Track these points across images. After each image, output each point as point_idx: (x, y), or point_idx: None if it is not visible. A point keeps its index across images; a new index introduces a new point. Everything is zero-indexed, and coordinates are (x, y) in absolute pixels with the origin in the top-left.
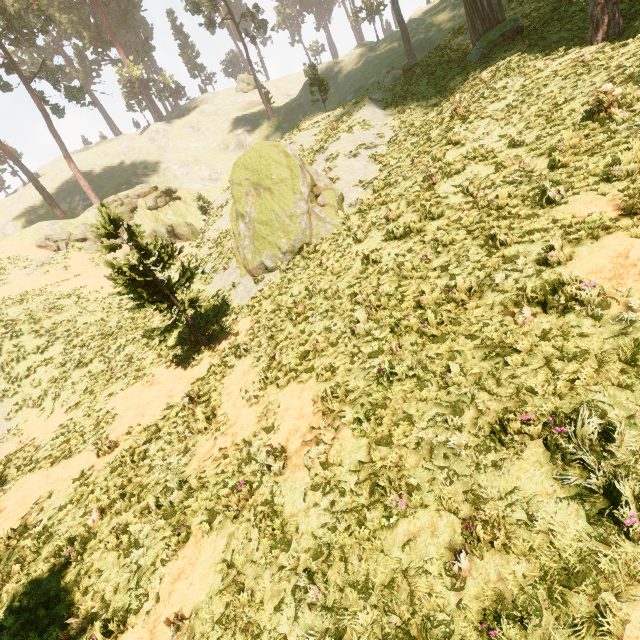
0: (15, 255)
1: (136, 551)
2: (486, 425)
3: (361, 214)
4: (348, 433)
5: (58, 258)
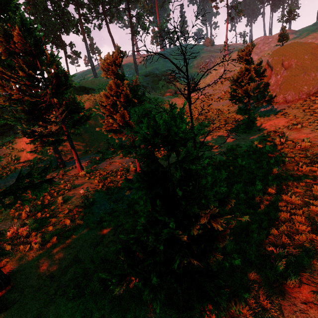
0: None
1: None
2: None
3: None
4: None
5: None
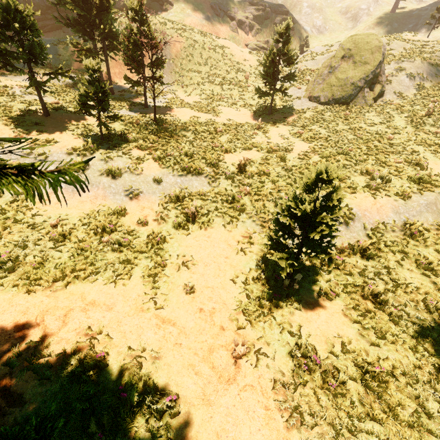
0: (199, 3)
1: (234, 143)
2: (359, 169)
3: (383, 107)
4: (317, 156)
5: (216, 21)
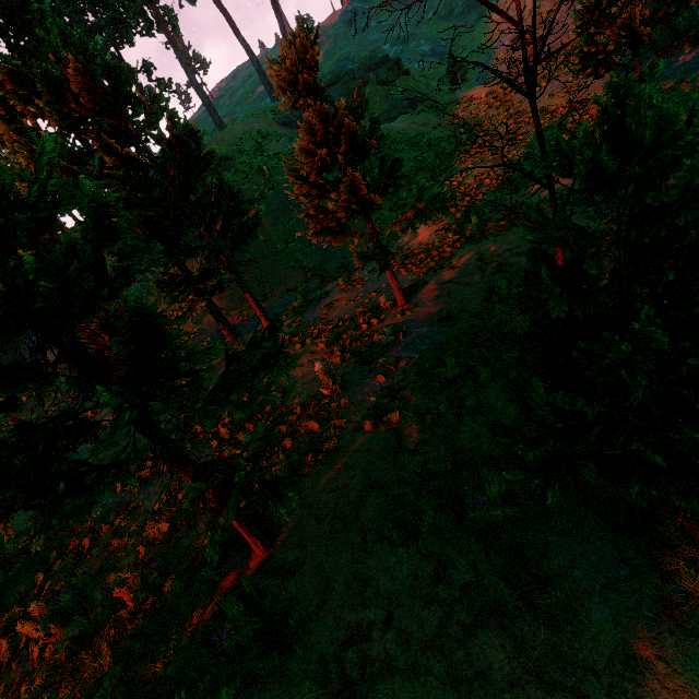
0: (264, 131)
1: None
2: None
3: None
4: None
5: None
